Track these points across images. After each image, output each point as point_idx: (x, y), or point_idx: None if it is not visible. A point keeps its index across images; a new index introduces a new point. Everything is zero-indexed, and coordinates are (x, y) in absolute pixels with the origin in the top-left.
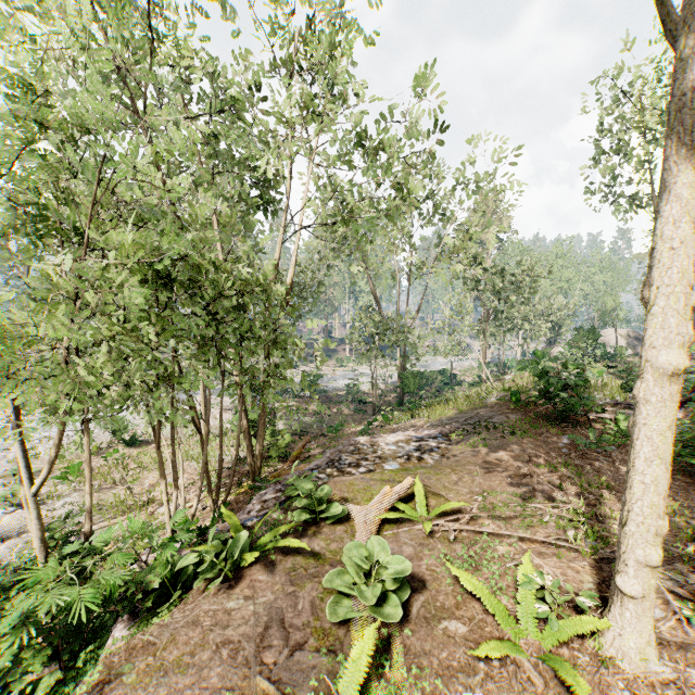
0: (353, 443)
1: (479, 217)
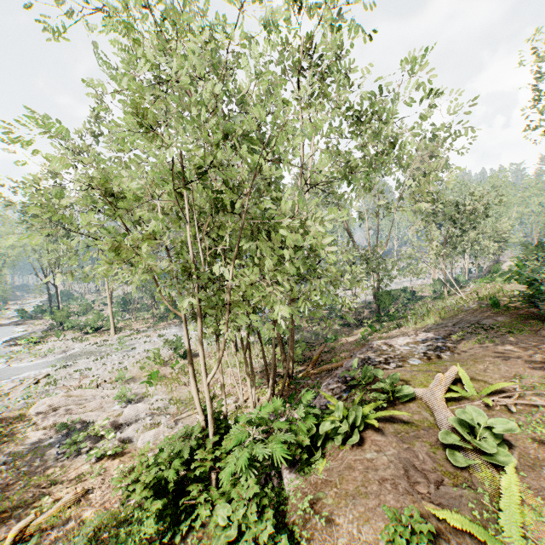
0: (372, 346)
1: (419, 162)
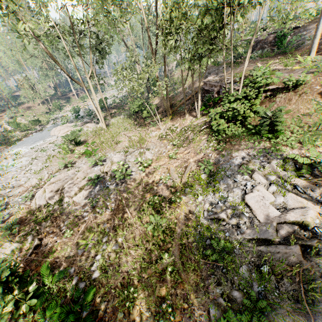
0: (207, 81)
1: None
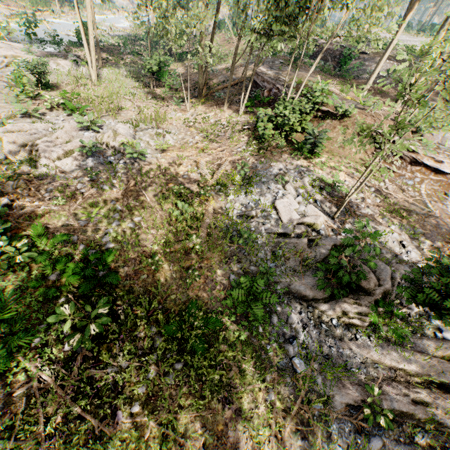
0: (259, 72)
1: None
